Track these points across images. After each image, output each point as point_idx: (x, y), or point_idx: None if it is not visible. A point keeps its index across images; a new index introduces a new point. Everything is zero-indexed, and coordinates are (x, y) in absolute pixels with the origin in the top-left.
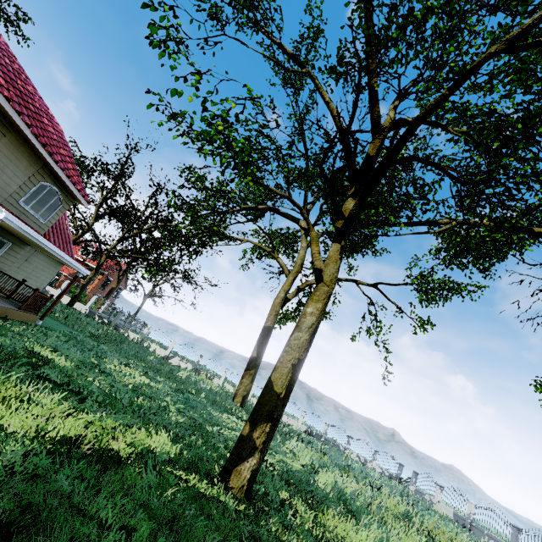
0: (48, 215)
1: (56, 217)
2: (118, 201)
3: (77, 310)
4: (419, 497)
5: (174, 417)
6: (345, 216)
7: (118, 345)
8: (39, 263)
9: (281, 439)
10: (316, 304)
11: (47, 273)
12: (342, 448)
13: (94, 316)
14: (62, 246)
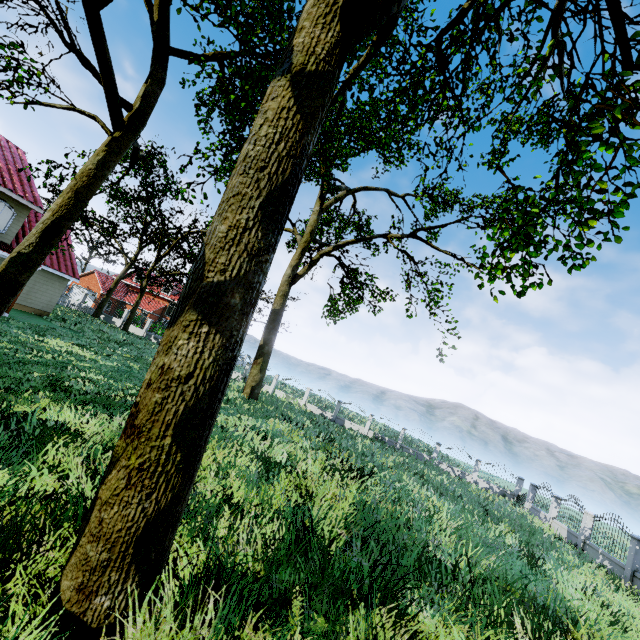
0: (6, 225)
1: (16, 227)
2: (149, 223)
3: (131, 333)
4: (534, 516)
5: (24, 356)
6: (134, 106)
7: (129, 348)
8: (38, 278)
9: (260, 418)
10: (58, 200)
11: (52, 287)
12: (426, 457)
13: (151, 338)
14: (56, 260)
